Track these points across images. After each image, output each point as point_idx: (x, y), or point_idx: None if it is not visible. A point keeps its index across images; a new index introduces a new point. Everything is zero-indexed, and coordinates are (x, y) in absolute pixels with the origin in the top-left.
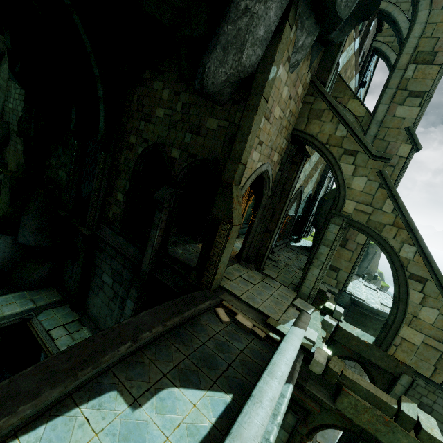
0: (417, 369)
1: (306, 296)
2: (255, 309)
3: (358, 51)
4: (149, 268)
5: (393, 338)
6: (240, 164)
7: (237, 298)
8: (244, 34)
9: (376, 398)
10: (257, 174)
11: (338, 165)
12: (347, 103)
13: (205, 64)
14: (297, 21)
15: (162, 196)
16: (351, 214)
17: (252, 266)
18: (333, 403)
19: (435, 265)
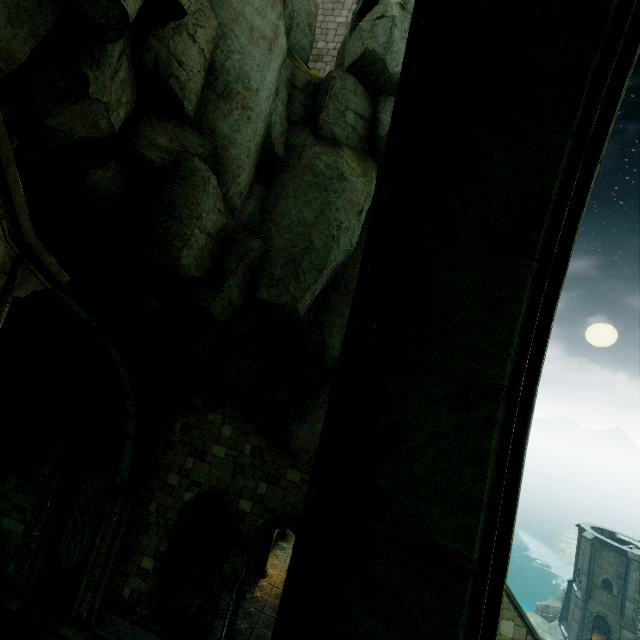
0: None
1: None
2: None
3: None
4: None
5: None
6: None
7: None
8: None
9: None
10: None
11: None
12: None
13: (291, 430)
14: None
15: (234, 570)
16: None
17: None
18: None
19: None
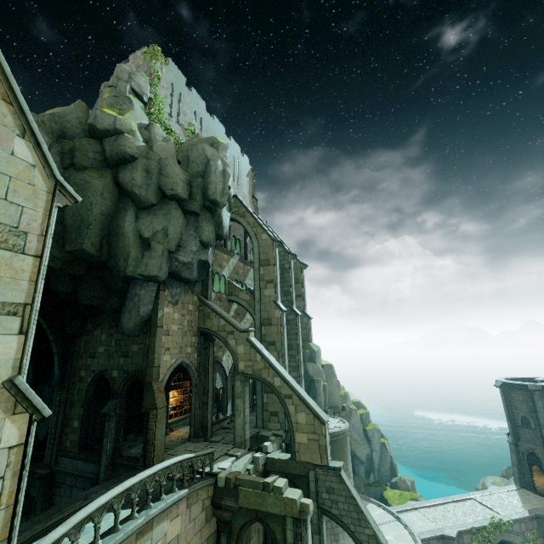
0: (313, 462)
1: (240, 444)
2: (189, 466)
3: (242, 258)
4: (106, 476)
5: (295, 446)
6: (154, 367)
7: None
8: (138, 303)
9: (253, 482)
10: (173, 367)
11: (227, 342)
12: (239, 294)
13: (121, 320)
14: (167, 286)
15: (108, 408)
16: (244, 370)
17: (200, 439)
18: (237, 503)
19: (290, 384)
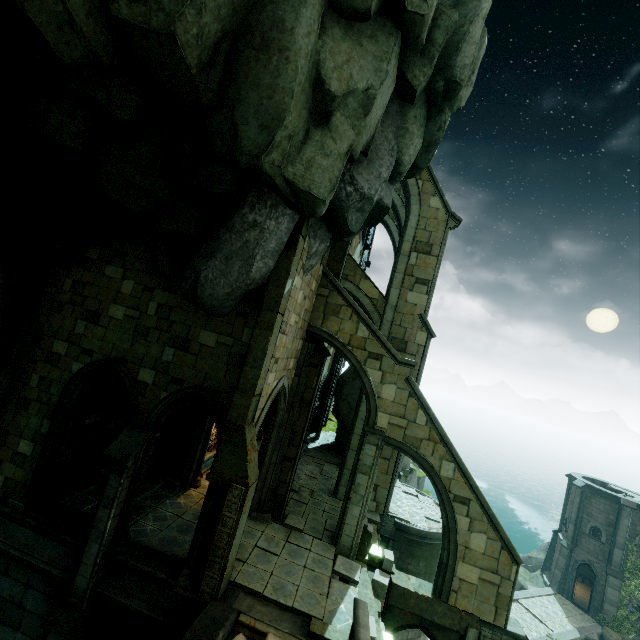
0: (480, 615)
1: (348, 549)
2: (289, 608)
3: None
4: (93, 583)
5: (451, 582)
6: (254, 397)
7: (259, 598)
8: (253, 247)
9: None
10: (273, 396)
11: (365, 371)
12: (360, 283)
13: (199, 270)
14: (310, 231)
15: (123, 449)
16: (386, 430)
17: (269, 517)
18: None
19: (473, 482)
